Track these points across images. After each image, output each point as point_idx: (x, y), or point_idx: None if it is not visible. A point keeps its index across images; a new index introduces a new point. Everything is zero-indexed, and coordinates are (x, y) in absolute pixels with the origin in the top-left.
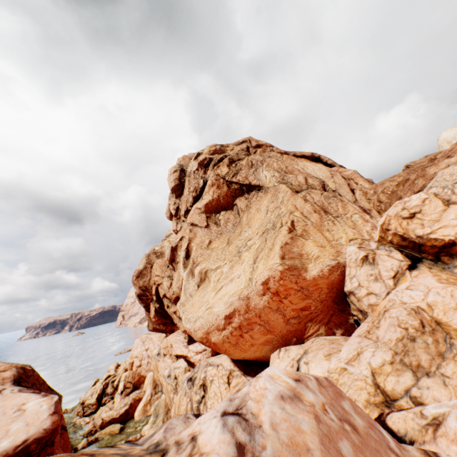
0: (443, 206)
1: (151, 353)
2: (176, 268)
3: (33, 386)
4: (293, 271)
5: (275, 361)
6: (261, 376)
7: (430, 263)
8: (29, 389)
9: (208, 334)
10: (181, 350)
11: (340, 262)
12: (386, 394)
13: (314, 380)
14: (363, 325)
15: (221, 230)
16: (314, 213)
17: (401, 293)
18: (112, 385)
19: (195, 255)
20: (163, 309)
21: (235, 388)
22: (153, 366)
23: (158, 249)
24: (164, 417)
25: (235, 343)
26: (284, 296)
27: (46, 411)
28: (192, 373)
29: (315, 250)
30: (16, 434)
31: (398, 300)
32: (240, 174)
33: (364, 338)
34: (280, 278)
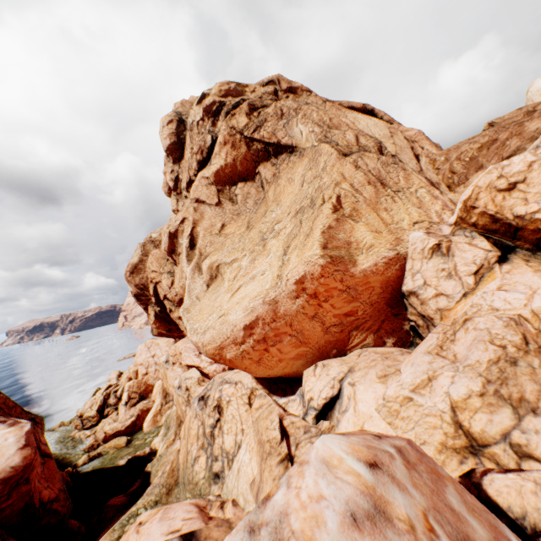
0: None
1: (158, 359)
2: (177, 261)
3: None
4: (338, 266)
5: (309, 380)
6: (309, 463)
7: (527, 254)
8: None
9: (221, 350)
10: (191, 360)
11: (401, 253)
12: (472, 437)
13: (398, 456)
14: (430, 338)
15: (238, 209)
16: (368, 186)
17: (491, 295)
18: (115, 396)
19: (202, 245)
20: (165, 313)
21: (258, 411)
22: (161, 375)
23: (157, 237)
24: (176, 430)
25: (258, 359)
26: (324, 299)
27: (14, 445)
28: (204, 391)
29: (368, 237)
30: None
31: (487, 306)
32: (265, 128)
33: (436, 356)
34: (321, 276)
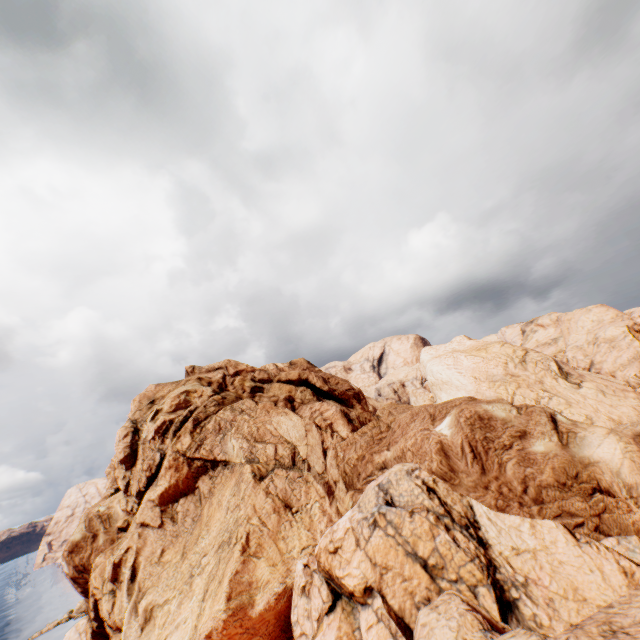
0: (355, 544)
1: None
2: (119, 587)
3: None
4: (238, 614)
5: None
6: None
7: (347, 600)
8: None
9: None
10: None
11: (288, 584)
12: None
13: None
14: None
15: (177, 529)
16: (273, 514)
17: None
18: None
19: (142, 577)
20: (104, 626)
21: None
22: None
23: (105, 510)
24: None
25: None
26: None
27: None
28: None
29: (267, 573)
30: None
31: None
32: (204, 446)
33: None
34: (224, 628)
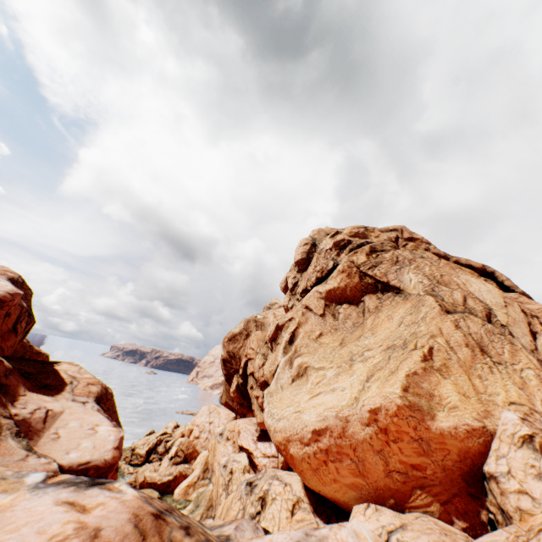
0: None
1: (213, 428)
2: (274, 348)
3: (107, 411)
4: (414, 412)
5: (358, 516)
6: (345, 526)
7: None
8: (105, 412)
9: (288, 441)
10: (248, 442)
11: (487, 427)
12: None
13: None
14: (499, 533)
15: (337, 325)
16: (465, 347)
17: None
18: (165, 445)
19: (299, 344)
20: (245, 387)
21: (298, 523)
22: (210, 445)
23: (260, 318)
24: (204, 511)
25: (315, 467)
26: (393, 438)
27: (112, 442)
28: (254, 477)
29: (454, 397)
30: (84, 451)
31: None
32: (378, 268)
33: None
34: (395, 414)
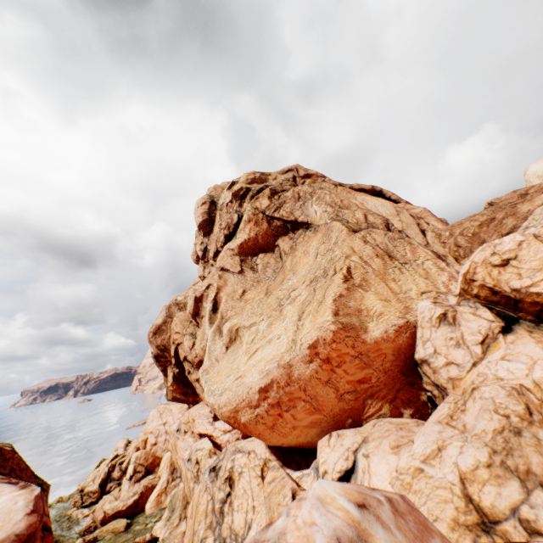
0: None
1: (169, 428)
2: (200, 323)
3: (11, 473)
4: (349, 332)
5: (324, 450)
6: (306, 499)
7: (530, 325)
8: (4, 478)
9: (236, 412)
10: (204, 427)
11: (410, 321)
12: (483, 512)
13: (386, 503)
14: (442, 407)
15: (258, 277)
16: (376, 258)
17: (495, 364)
18: (120, 468)
19: (224, 308)
20: (183, 375)
21: (270, 485)
22: (171, 445)
23: (182, 299)
24: (182, 512)
25: (272, 424)
26: (337, 364)
27: (22, 510)
28: (216, 461)
29: (378, 305)
30: None
31: (492, 375)
32: (284, 208)
33: (446, 425)
34: (333, 341)
